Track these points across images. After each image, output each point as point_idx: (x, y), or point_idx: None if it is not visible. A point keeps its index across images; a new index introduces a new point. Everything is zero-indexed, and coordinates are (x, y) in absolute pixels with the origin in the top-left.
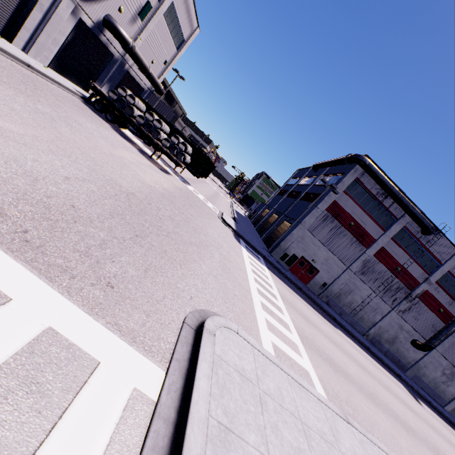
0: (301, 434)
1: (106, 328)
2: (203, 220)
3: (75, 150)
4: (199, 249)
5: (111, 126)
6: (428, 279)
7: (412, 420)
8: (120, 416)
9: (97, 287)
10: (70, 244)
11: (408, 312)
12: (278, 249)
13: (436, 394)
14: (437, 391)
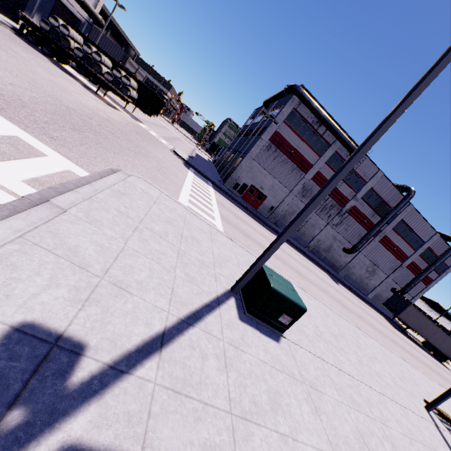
0: (181, 220)
1: (52, 149)
2: (149, 145)
3: (15, 69)
4: (136, 154)
5: (49, 60)
6: (355, 196)
7: (314, 279)
8: (61, 171)
9: (44, 136)
10: (22, 115)
11: (340, 225)
12: (230, 180)
13: (361, 287)
14: (362, 285)
